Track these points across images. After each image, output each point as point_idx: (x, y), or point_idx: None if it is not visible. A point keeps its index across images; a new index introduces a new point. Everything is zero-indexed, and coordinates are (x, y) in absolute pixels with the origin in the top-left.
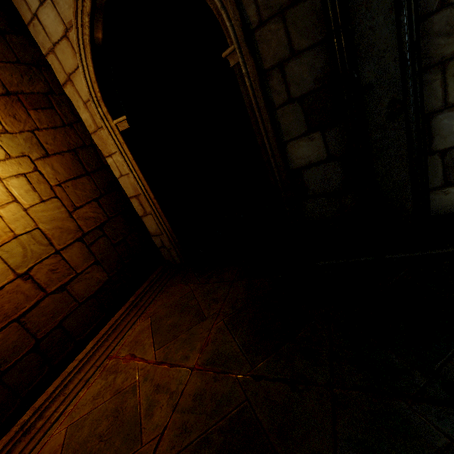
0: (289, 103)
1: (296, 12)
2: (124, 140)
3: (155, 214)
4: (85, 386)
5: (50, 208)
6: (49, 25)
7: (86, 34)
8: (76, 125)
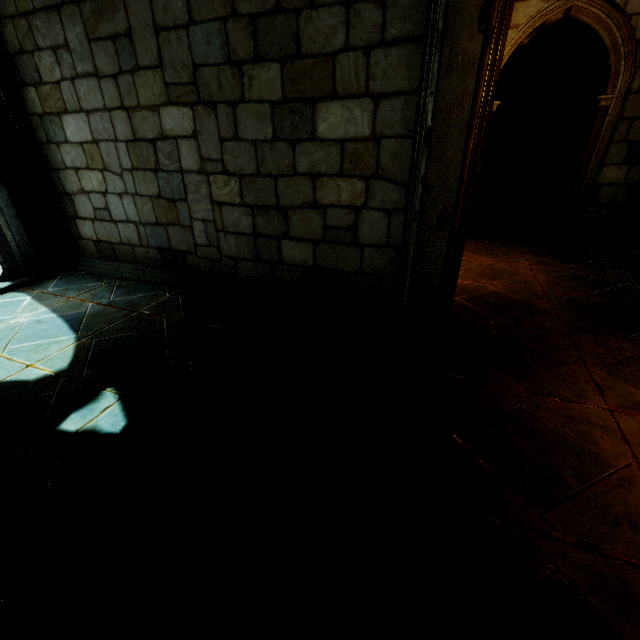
0: (622, 142)
1: None
2: None
3: None
4: None
5: None
6: None
7: (521, 38)
8: None
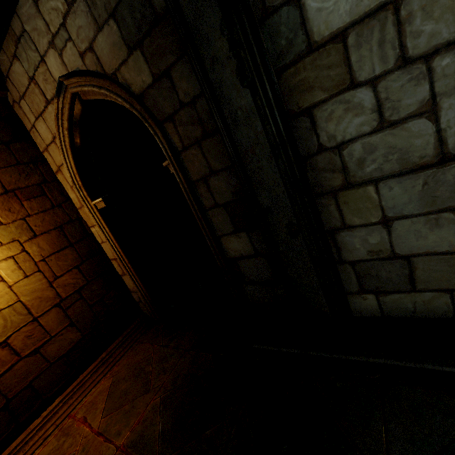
0: (217, 207)
1: (209, 143)
2: (101, 216)
3: (130, 276)
4: (43, 444)
5: (32, 282)
6: (43, 133)
7: (66, 141)
8: (65, 204)
